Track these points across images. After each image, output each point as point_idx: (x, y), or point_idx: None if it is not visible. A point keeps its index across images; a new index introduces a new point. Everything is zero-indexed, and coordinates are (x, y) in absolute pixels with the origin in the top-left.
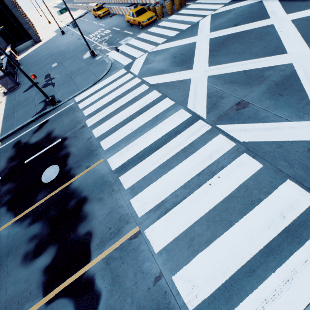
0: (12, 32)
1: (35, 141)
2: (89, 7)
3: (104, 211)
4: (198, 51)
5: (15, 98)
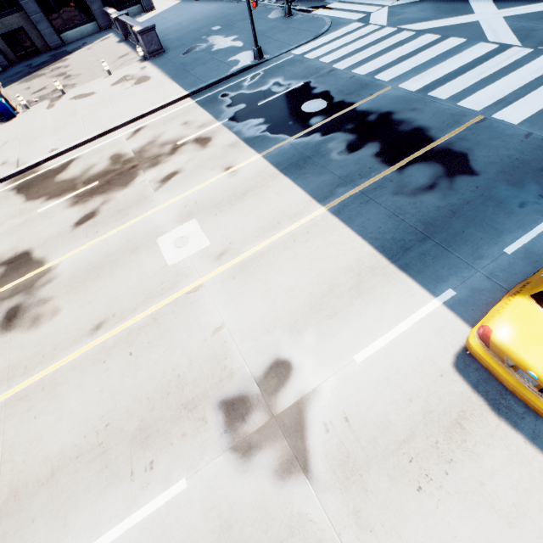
0: None
1: (257, 89)
2: None
3: (426, 115)
4: None
5: (171, 61)
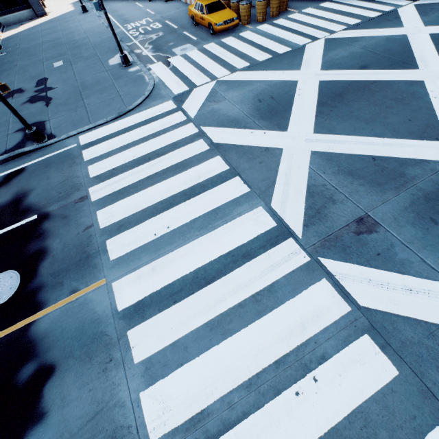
0: None
1: None
2: None
3: (85, 409)
4: (300, 99)
5: None
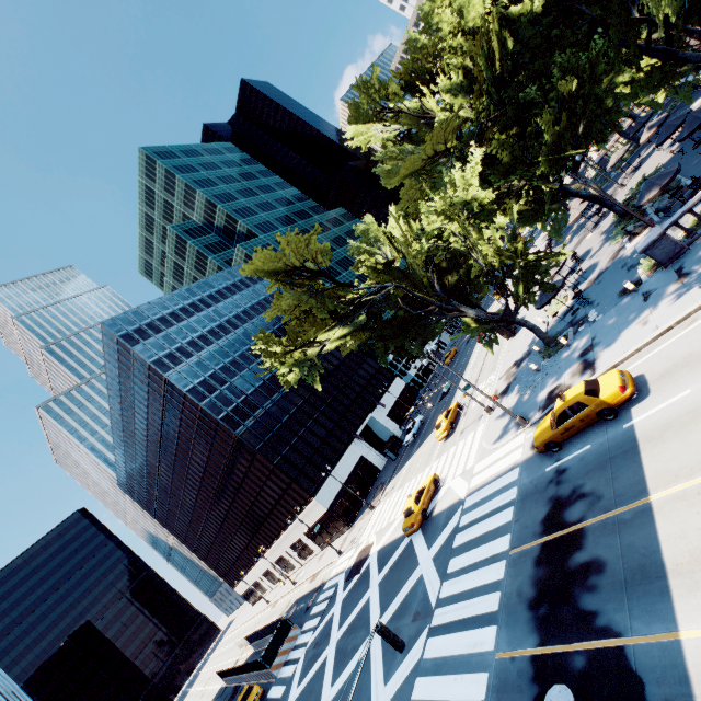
0: None
1: None
2: None
3: (521, 578)
4: None
5: None
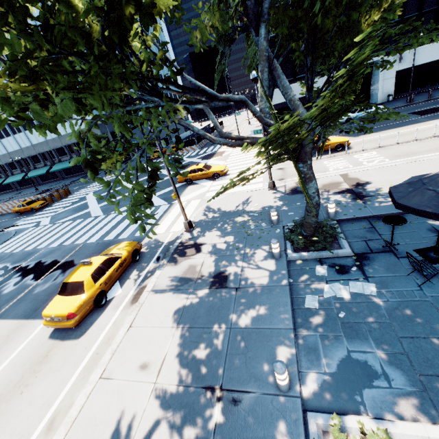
0: None
1: None
2: None
3: (60, 253)
4: (91, 203)
5: None
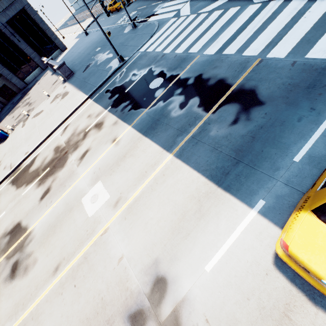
0: (42, 46)
1: (123, 81)
2: (99, 11)
3: (224, 69)
4: None
5: (78, 78)
